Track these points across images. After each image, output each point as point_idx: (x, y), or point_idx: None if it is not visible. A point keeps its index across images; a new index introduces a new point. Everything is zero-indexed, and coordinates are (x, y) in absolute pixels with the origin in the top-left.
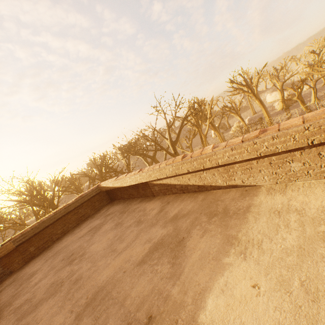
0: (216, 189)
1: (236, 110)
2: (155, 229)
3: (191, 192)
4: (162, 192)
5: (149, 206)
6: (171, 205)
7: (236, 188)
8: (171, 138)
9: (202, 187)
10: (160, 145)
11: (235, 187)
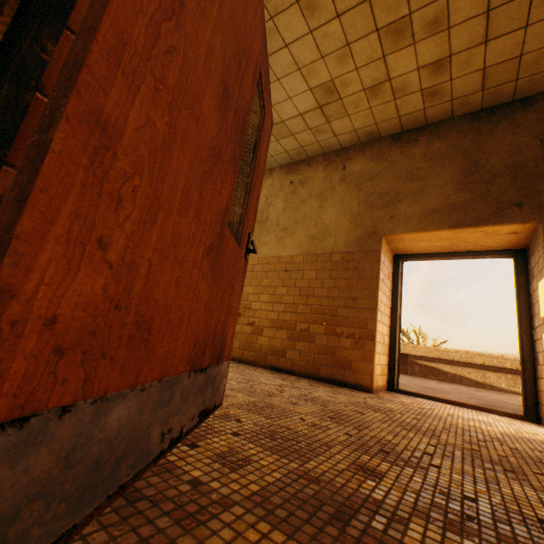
0: (494, 390)
1: None
2: (457, 386)
3: (463, 384)
4: (421, 373)
5: (414, 376)
6: (451, 383)
7: (517, 395)
8: None
9: (481, 384)
10: None
11: (516, 394)
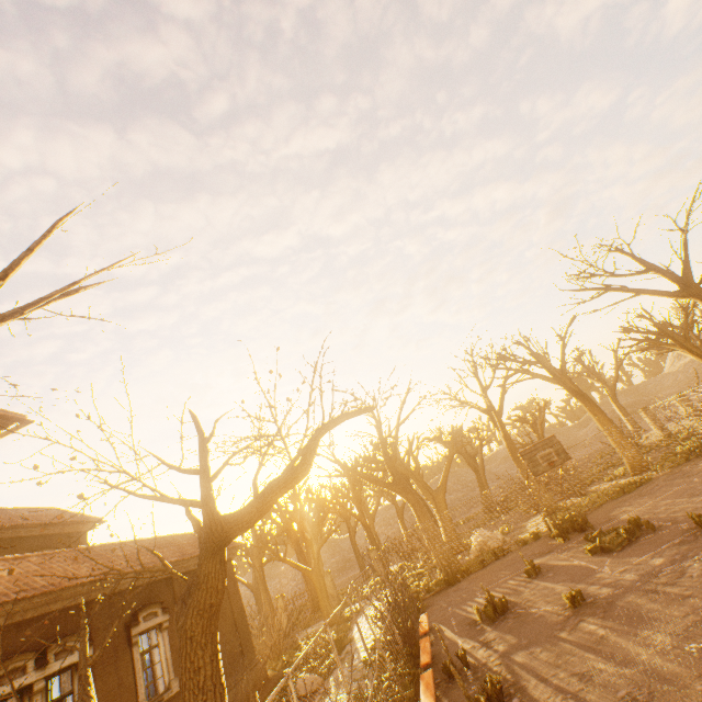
0: None
1: (672, 334)
2: None
3: None
4: None
5: None
6: None
7: None
8: (386, 451)
9: None
10: (349, 468)
11: None
